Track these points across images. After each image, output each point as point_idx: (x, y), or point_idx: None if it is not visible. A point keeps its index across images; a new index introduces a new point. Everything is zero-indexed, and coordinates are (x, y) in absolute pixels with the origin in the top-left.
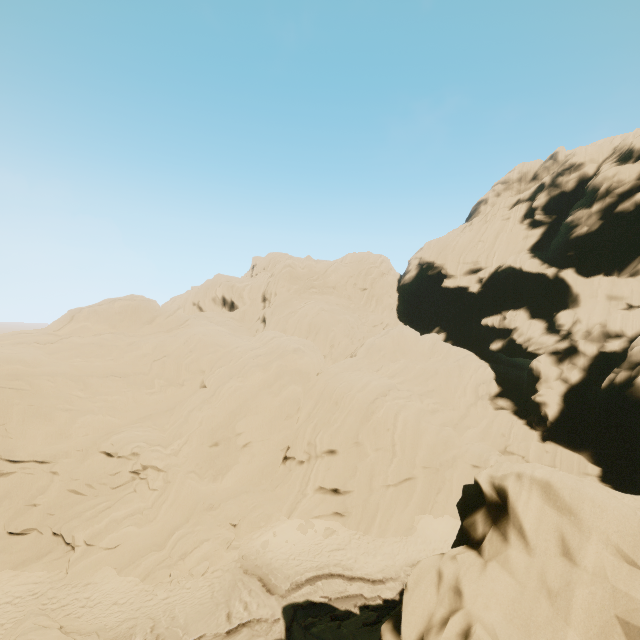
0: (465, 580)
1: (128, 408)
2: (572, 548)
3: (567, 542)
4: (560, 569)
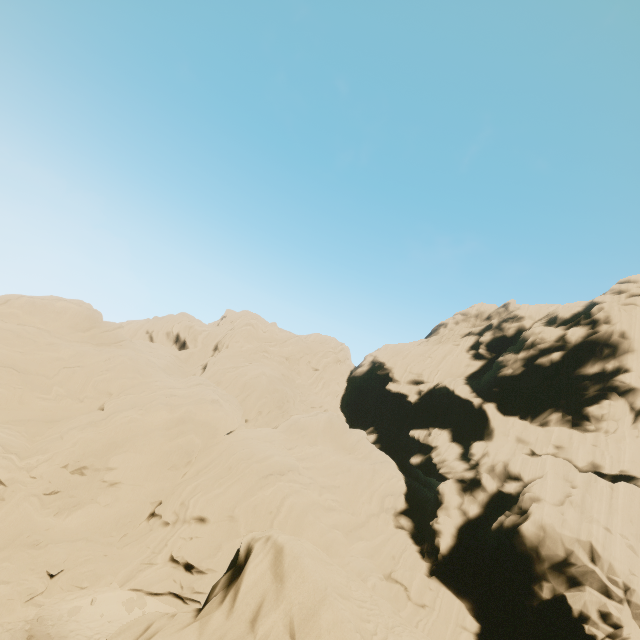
0: (159, 634)
1: (8, 406)
2: (261, 615)
3: (261, 608)
4: (238, 634)
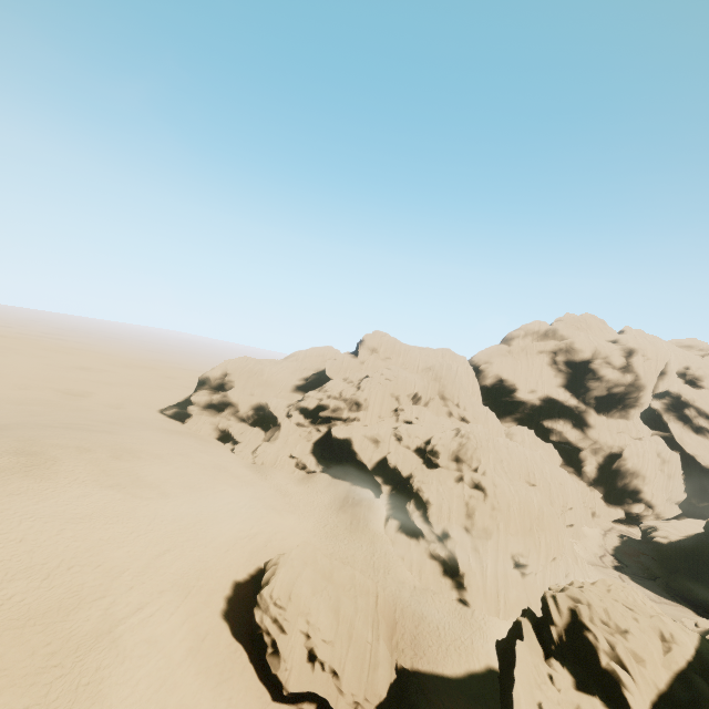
0: None
1: None
2: None
3: None
4: None
